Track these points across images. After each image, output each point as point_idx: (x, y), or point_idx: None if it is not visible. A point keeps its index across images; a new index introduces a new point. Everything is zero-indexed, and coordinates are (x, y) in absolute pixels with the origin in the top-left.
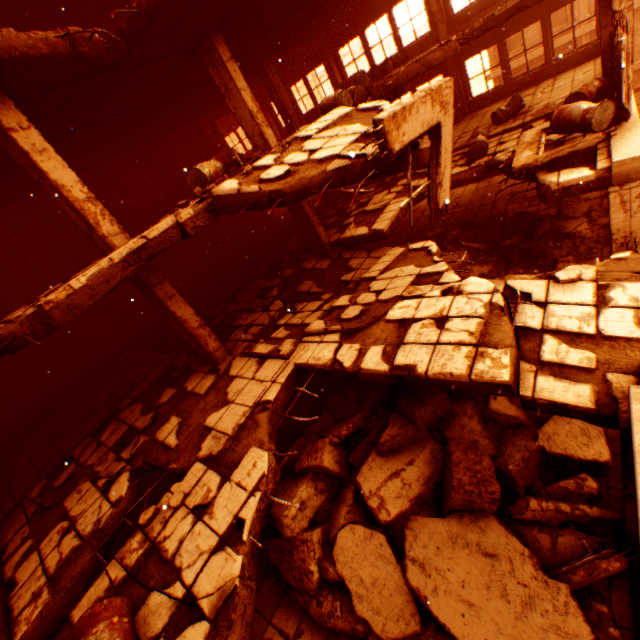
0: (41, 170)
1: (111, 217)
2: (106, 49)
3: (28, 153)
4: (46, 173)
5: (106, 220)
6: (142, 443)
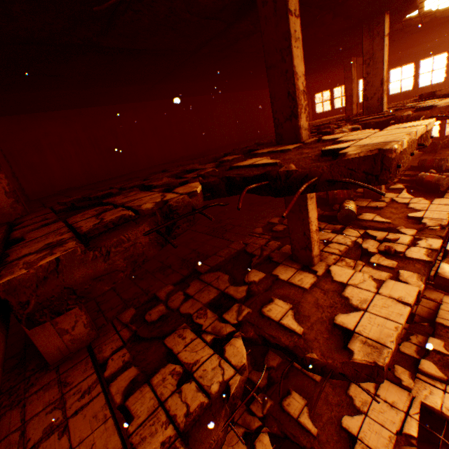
0: (307, 210)
1: (318, 243)
2: None
3: (306, 198)
4: (308, 212)
5: (316, 245)
6: (269, 405)
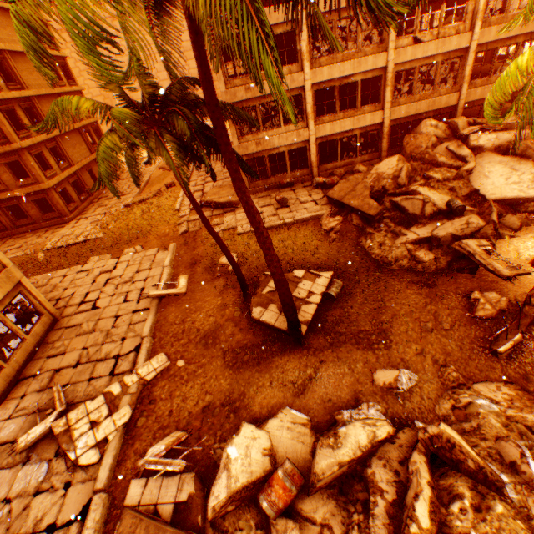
0: None
1: None
2: None
3: None
4: None
5: None
6: None
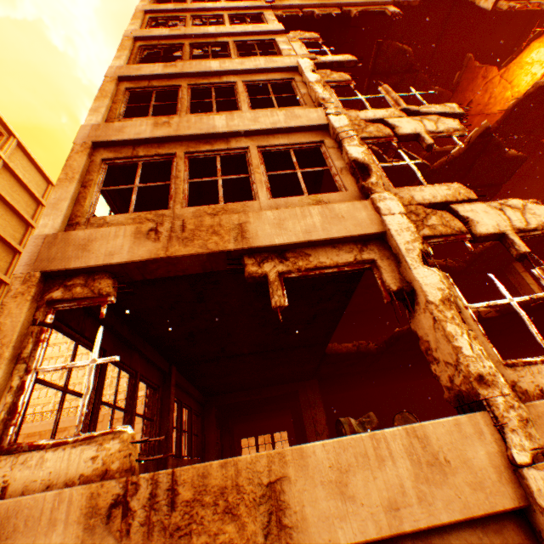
0: None
1: None
2: (455, 266)
3: None
4: None
5: None
6: None
